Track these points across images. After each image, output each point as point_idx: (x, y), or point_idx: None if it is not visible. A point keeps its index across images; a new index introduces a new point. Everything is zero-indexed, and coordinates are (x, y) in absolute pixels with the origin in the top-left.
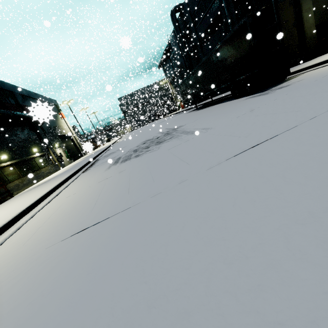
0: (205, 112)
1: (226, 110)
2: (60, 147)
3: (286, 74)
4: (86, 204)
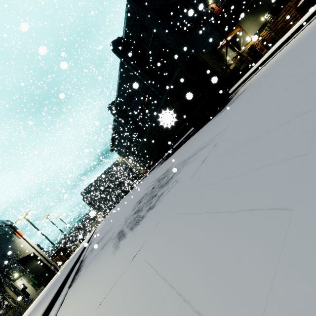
0: (180, 151)
1: (209, 128)
2: (21, 276)
3: (227, 95)
4: None
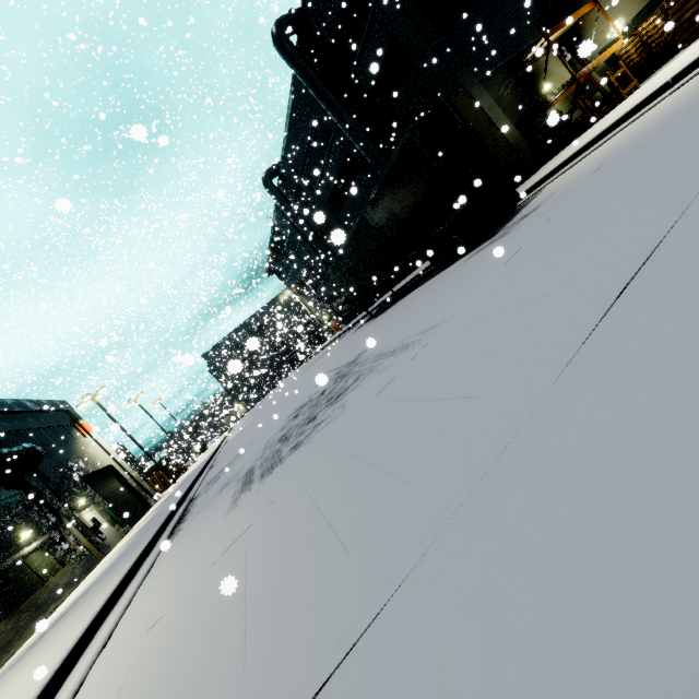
0: (396, 312)
1: (446, 288)
2: (90, 505)
3: (513, 199)
4: (211, 644)
